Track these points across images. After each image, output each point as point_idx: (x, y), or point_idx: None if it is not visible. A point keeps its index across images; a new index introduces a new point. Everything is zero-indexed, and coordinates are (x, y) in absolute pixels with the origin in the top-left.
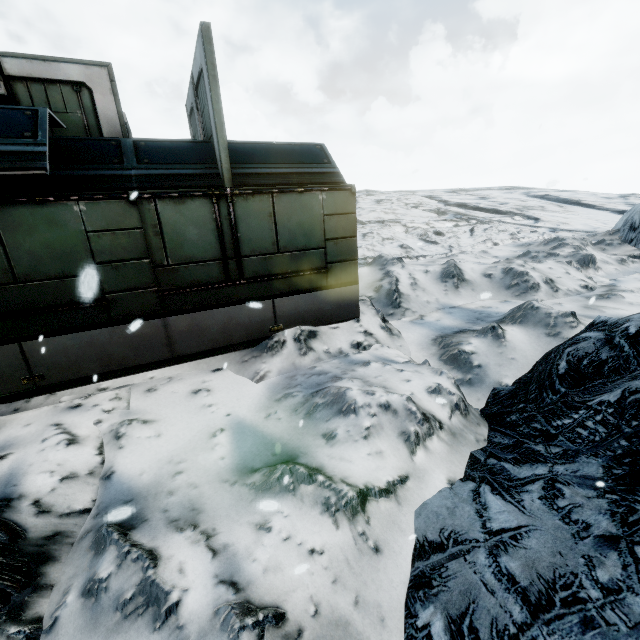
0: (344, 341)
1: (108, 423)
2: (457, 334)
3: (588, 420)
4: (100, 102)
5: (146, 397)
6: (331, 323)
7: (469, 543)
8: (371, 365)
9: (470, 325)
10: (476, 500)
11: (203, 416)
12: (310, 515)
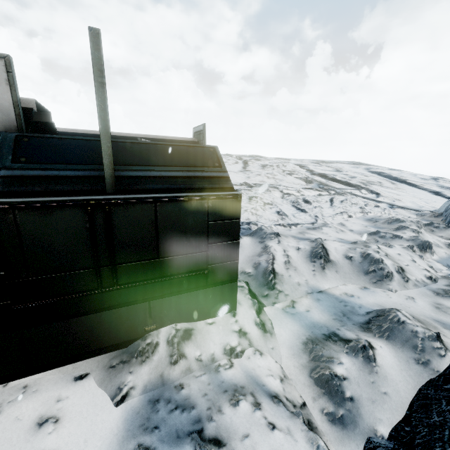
0: (218, 343)
1: None
2: (327, 342)
3: None
4: None
5: None
6: (208, 317)
7: None
8: (240, 406)
9: (338, 324)
10: None
11: None
12: None
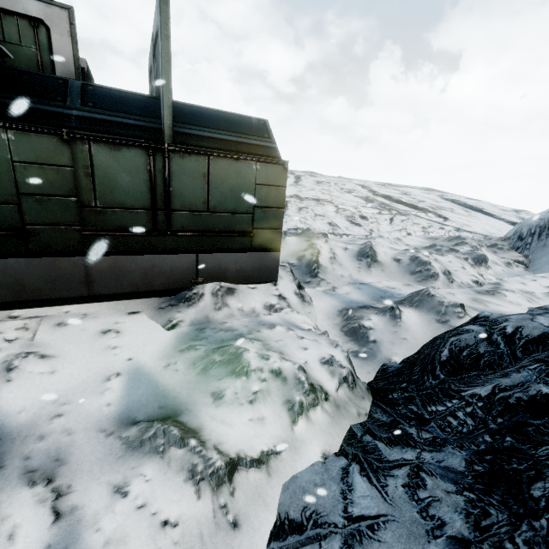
0: (259, 301)
1: (5, 353)
2: (361, 309)
3: (459, 410)
4: (57, 42)
5: (54, 331)
6: (250, 283)
7: (328, 527)
8: (276, 328)
9: (374, 302)
10: (344, 479)
11: (104, 357)
12: (173, 481)
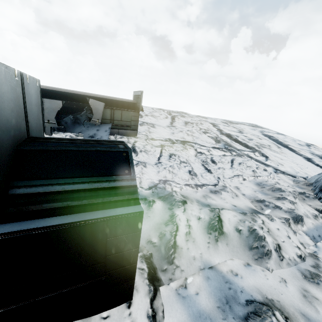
0: None
1: None
2: None
3: None
4: None
5: None
6: (104, 310)
7: None
8: None
9: (220, 316)
10: None
11: None
12: None
